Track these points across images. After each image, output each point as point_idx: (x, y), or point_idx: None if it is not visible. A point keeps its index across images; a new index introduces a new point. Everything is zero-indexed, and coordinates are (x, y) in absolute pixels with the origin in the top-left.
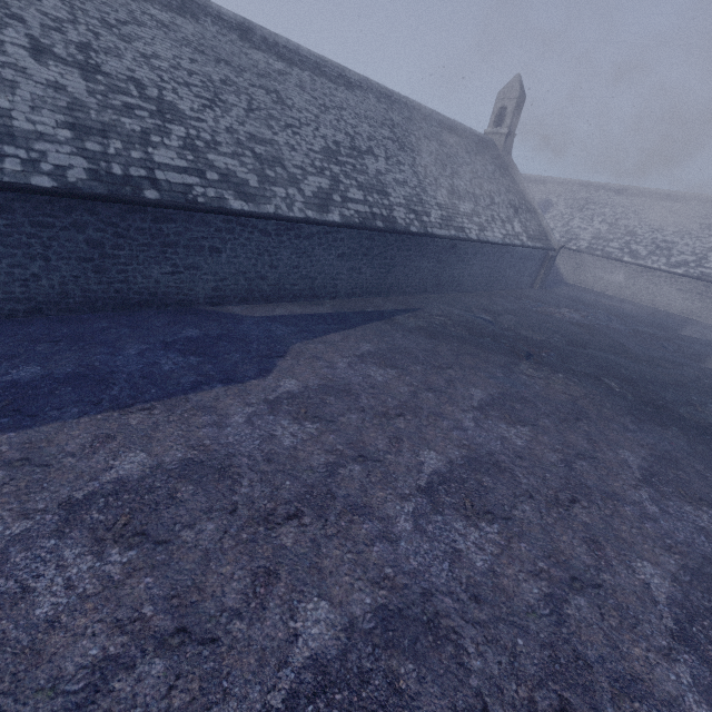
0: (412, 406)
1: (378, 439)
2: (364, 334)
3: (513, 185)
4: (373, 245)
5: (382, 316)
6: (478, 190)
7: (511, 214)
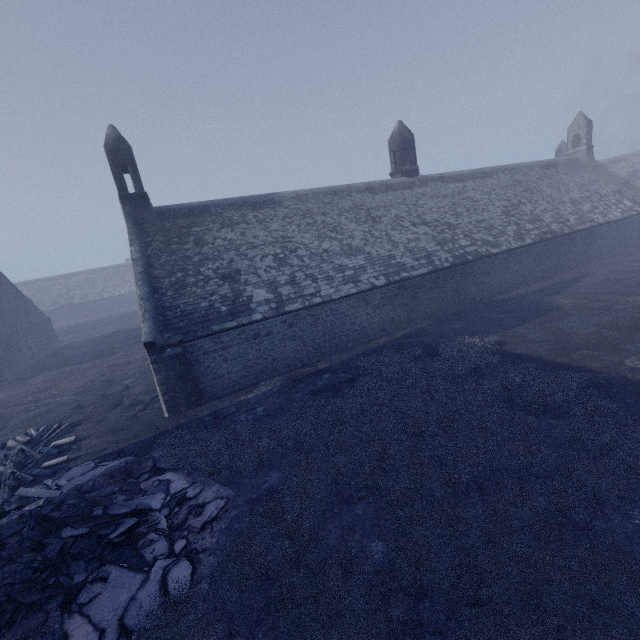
0: (639, 301)
1: (637, 310)
2: (576, 289)
3: (607, 178)
4: (547, 248)
5: (573, 281)
6: (587, 193)
7: (617, 197)
